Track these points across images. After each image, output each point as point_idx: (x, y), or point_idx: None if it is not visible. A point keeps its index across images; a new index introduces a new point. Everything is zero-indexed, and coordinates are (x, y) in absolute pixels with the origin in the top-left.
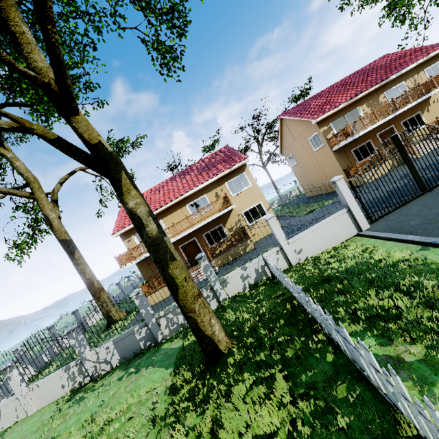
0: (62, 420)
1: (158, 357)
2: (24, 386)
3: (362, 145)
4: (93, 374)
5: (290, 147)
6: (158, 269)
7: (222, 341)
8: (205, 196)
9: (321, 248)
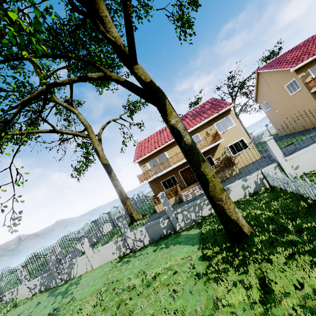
0: (119, 272)
1: (180, 239)
2: (91, 249)
3: None
4: (132, 248)
5: (265, 95)
6: (192, 168)
7: (245, 226)
8: (198, 134)
9: None
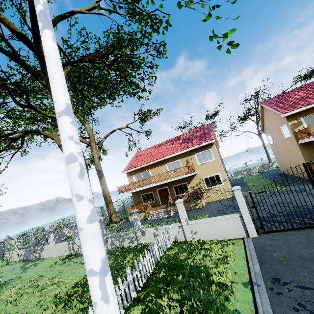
0: (52, 269)
1: None
2: (54, 242)
3: None
4: (76, 252)
5: (269, 128)
6: None
7: None
8: (179, 160)
9: (212, 237)
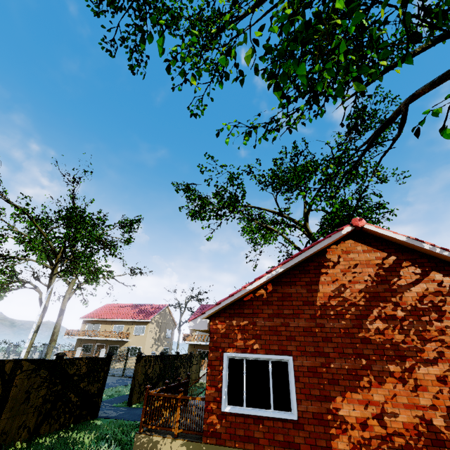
0: None
1: None
2: None
3: (205, 351)
4: None
5: None
6: None
7: None
8: (124, 326)
9: None
